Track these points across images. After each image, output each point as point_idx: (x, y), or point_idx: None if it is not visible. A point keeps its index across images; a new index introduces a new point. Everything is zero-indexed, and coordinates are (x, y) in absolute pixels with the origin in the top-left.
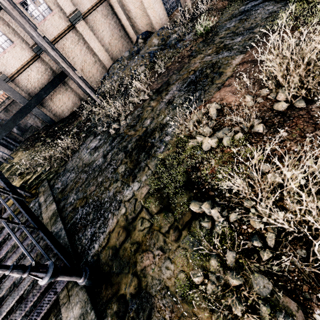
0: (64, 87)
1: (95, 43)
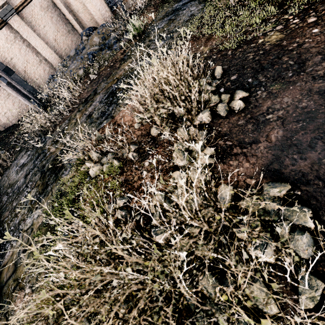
0: (5, 91)
1: (37, 40)
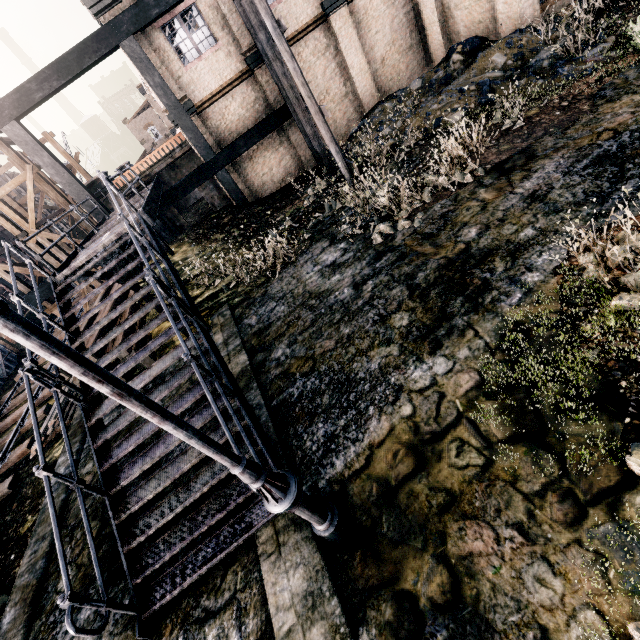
0: (278, 138)
1: (357, 56)
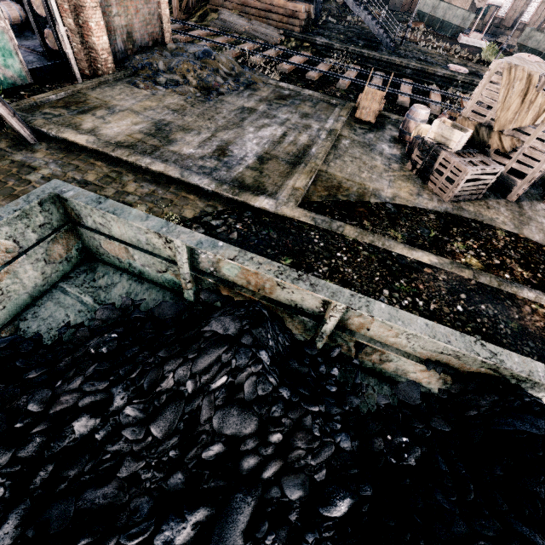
0: None
1: None
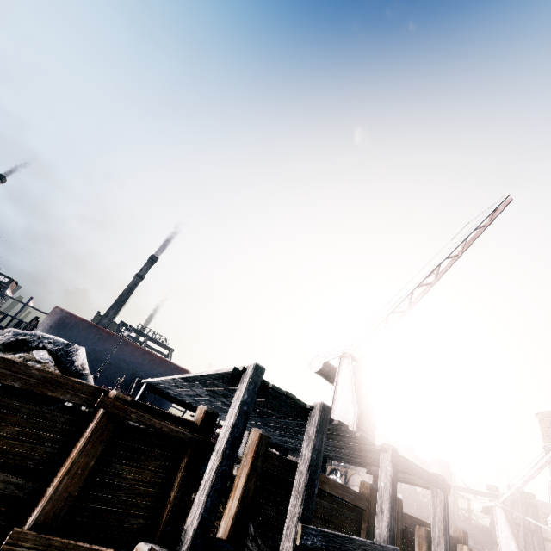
0: None
1: None
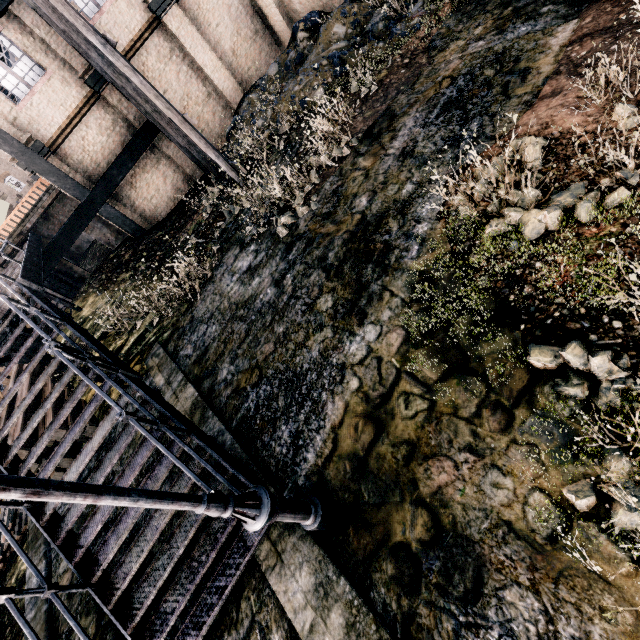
0: (153, 156)
1: (205, 53)
